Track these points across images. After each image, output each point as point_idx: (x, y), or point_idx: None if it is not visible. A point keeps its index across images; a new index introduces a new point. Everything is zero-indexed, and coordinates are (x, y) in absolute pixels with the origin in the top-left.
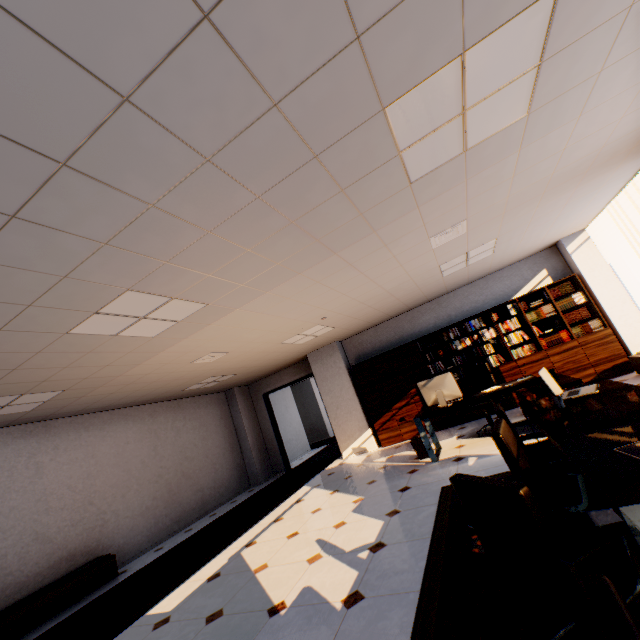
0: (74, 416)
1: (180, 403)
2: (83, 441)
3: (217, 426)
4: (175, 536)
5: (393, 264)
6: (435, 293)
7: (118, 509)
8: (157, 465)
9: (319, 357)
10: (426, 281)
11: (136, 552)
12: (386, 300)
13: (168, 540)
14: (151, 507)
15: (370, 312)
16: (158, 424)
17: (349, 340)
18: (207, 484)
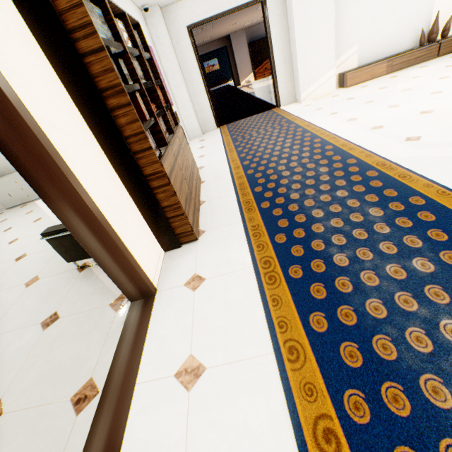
0: None
1: None
2: None
3: None
4: None
5: None
6: None
7: None
8: None
9: (236, 37)
10: None
11: None
12: None
13: None
14: None
15: None
16: None
17: (248, 30)
18: None
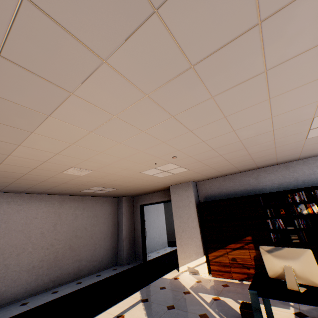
0: (2, 192)
1: (84, 199)
2: (2, 210)
3: (105, 218)
4: (45, 293)
5: (259, 92)
6: (286, 157)
7: (10, 263)
8: (52, 237)
9: (177, 190)
10: (286, 139)
11: (12, 299)
12: (238, 152)
13: (39, 295)
14: (37, 266)
15: (221, 162)
16: (63, 209)
17: (202, 182)
18: (85, 257)
